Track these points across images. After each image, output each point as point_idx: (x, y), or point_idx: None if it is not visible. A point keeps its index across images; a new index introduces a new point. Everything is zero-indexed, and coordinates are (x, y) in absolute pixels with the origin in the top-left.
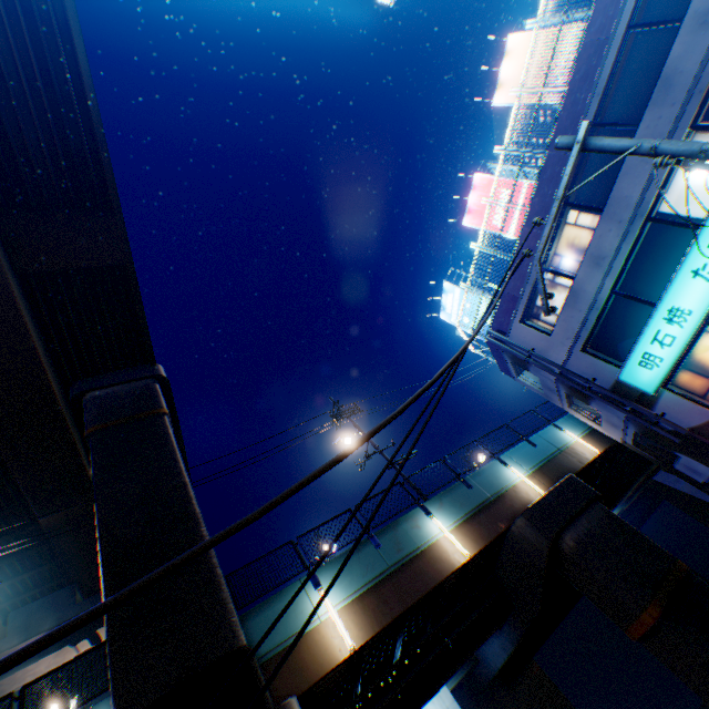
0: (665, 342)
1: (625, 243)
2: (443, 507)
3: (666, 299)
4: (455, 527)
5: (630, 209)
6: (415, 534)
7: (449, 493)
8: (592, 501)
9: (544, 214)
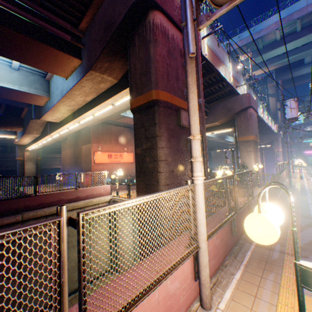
0: (309, 140)
1: None
2: None
3: None
4: None
5: None
6: None
7: None
8: None
9: None
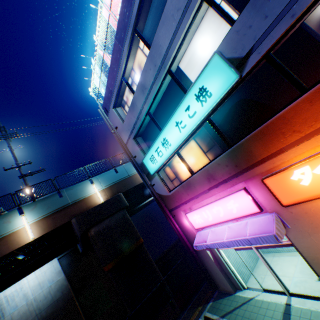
0: (160, 154)
1: (156, 84)
2: (35, 209)
3: (164, 132)
4: (36, 222)
5: (161, 58)
6: (4, 227)
7: (44, 200)
8: (119, 210)
9: (124, 33)
